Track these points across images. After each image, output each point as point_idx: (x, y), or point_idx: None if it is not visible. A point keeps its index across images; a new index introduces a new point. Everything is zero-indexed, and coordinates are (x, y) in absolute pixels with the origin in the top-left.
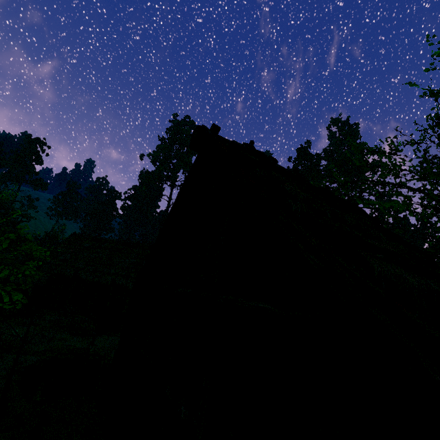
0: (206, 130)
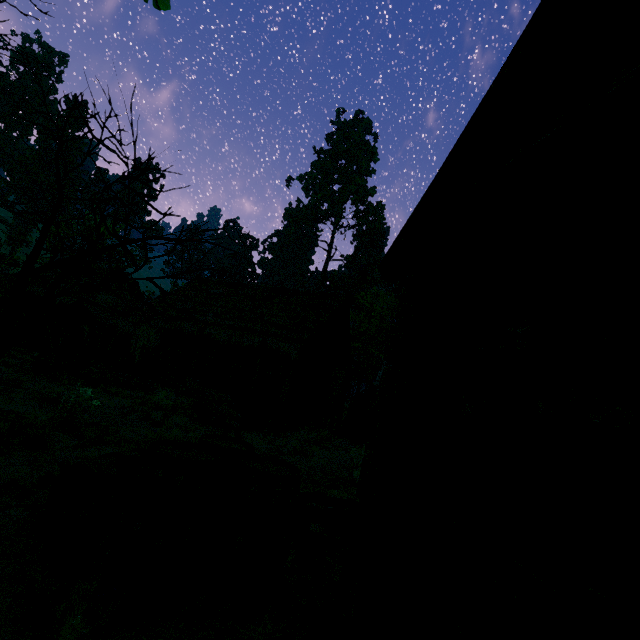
0: None
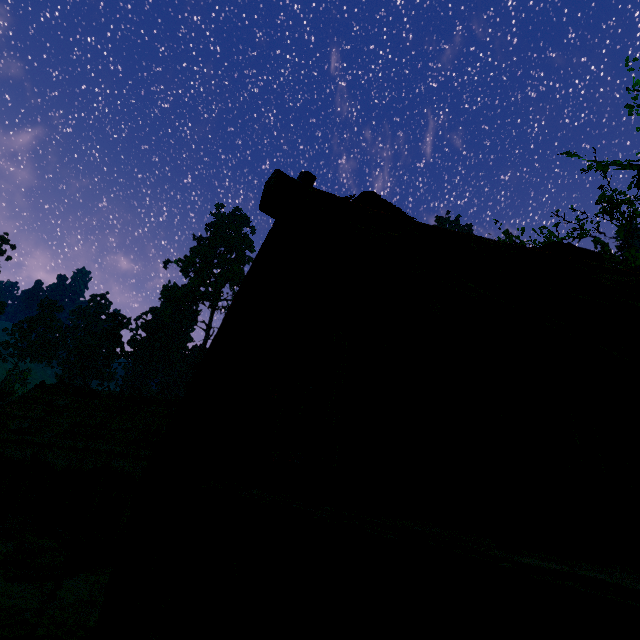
0: (291, 178)
